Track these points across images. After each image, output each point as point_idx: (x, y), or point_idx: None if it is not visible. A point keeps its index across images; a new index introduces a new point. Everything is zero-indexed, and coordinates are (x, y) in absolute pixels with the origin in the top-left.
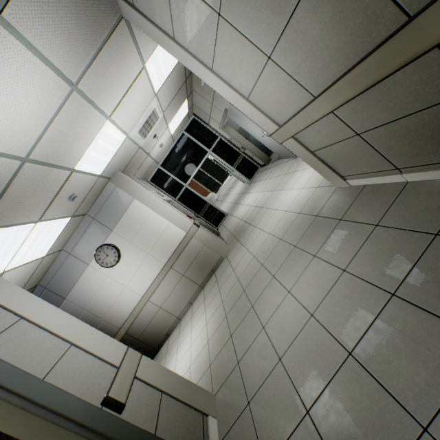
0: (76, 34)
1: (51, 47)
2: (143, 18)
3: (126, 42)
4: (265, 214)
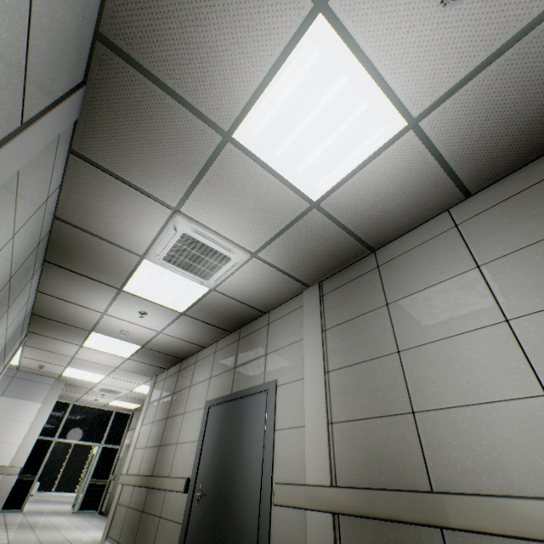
0: (137, 368)
1: (128, 364)
2: (153, 388)
3: (146, 378)
4: (53, 530)
